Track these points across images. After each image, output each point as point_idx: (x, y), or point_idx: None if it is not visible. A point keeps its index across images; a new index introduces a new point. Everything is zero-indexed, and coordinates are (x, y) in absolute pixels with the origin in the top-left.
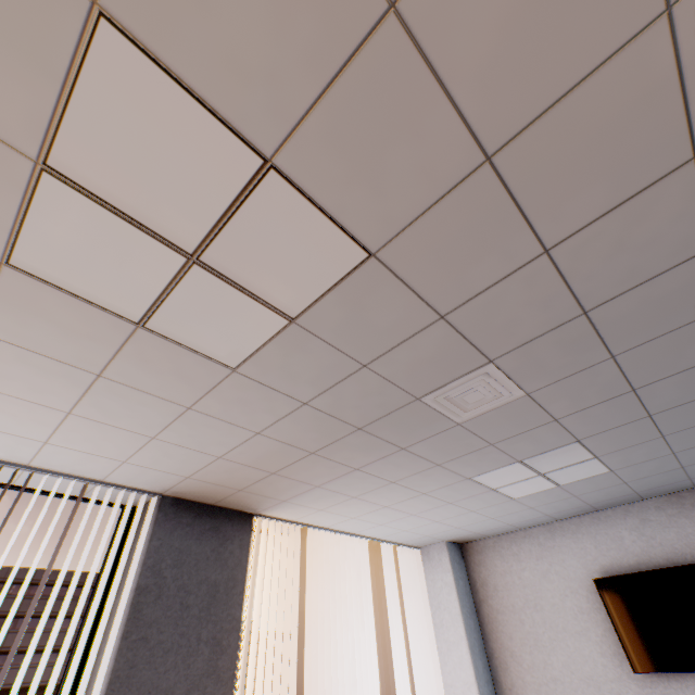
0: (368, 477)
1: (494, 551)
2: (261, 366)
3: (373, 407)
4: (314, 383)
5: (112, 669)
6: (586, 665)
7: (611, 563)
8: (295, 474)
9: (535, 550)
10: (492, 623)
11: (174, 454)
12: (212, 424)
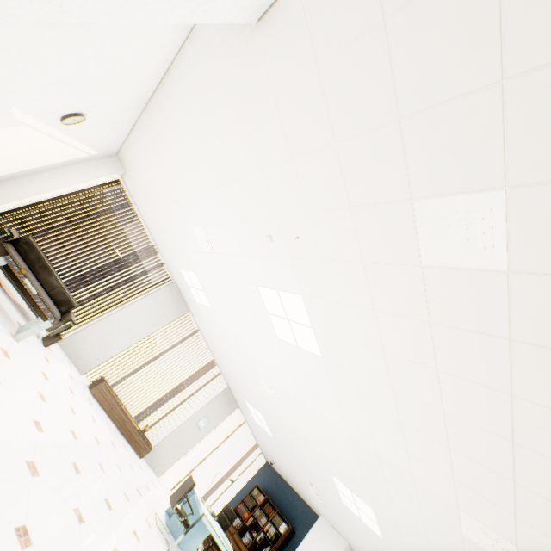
0: None
1: None
2: None
3: None
4: None
5: None
6: None
7: None
8: None
9: None
10: None
11: None
12: None
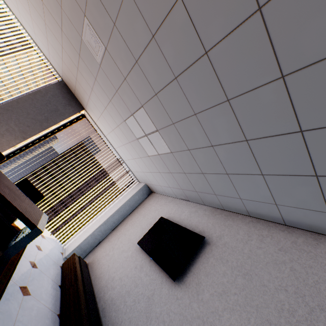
0: (98, 98)
1: (155, 198)
2: (45, 1)
3: (76, 40)
4: (58, 16)
5: (22, 96)
6: (134, 236)
7: (172, 217)
8: (81, 83)
9: (163, 203)
10: (133, 214)
11: (54, 52)
12: (53, 35)
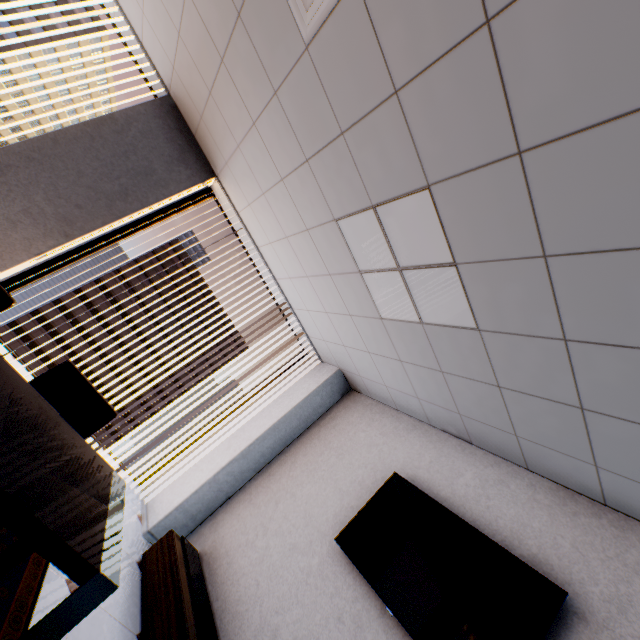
0: (265, 151)
1: (363, 408)
2: None
3: None
4: None
5: (67, 127)
6: (319, 509)
7: (426, 480)
8: (222, 105)
9: (388, 428)
10: (307, 440)
11: (159, 12)
12: None
